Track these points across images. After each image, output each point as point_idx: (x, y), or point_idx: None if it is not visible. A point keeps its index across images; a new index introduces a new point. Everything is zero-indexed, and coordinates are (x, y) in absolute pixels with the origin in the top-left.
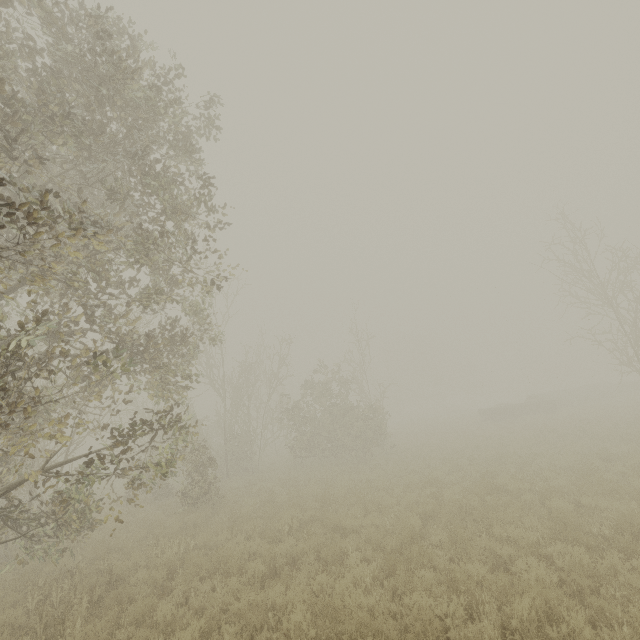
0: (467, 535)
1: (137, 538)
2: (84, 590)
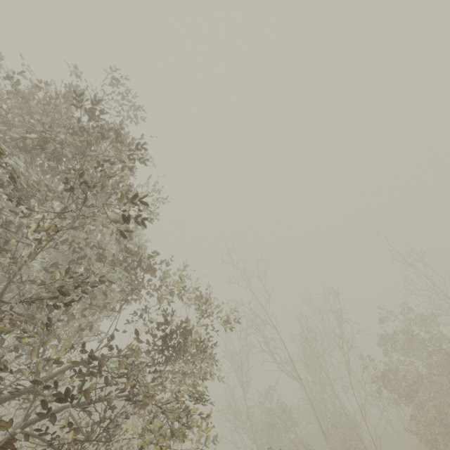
0: None
1: None
2: None
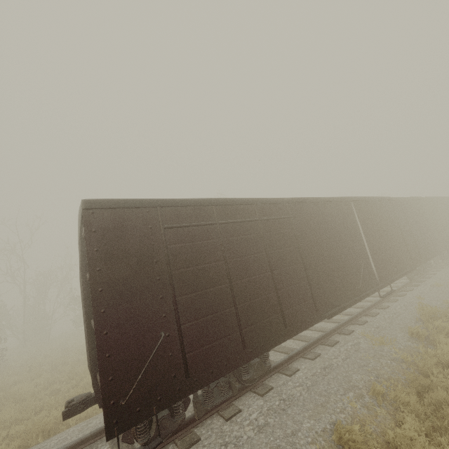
0: None
1: None
2: None
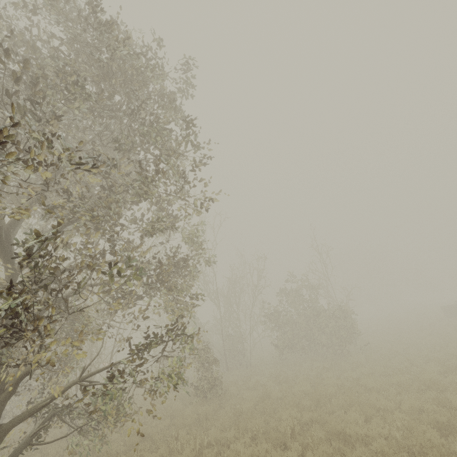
0: None
1: (163, 427)
2: None
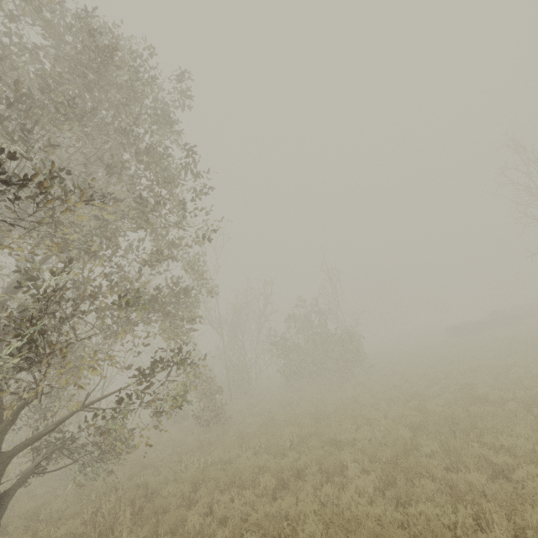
0: (459, 445)
1: (164, 456)
2: (126, 503)
